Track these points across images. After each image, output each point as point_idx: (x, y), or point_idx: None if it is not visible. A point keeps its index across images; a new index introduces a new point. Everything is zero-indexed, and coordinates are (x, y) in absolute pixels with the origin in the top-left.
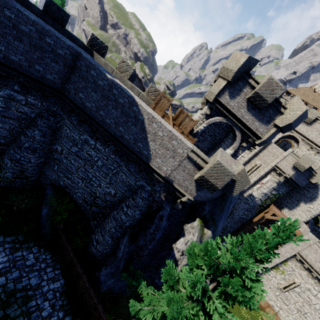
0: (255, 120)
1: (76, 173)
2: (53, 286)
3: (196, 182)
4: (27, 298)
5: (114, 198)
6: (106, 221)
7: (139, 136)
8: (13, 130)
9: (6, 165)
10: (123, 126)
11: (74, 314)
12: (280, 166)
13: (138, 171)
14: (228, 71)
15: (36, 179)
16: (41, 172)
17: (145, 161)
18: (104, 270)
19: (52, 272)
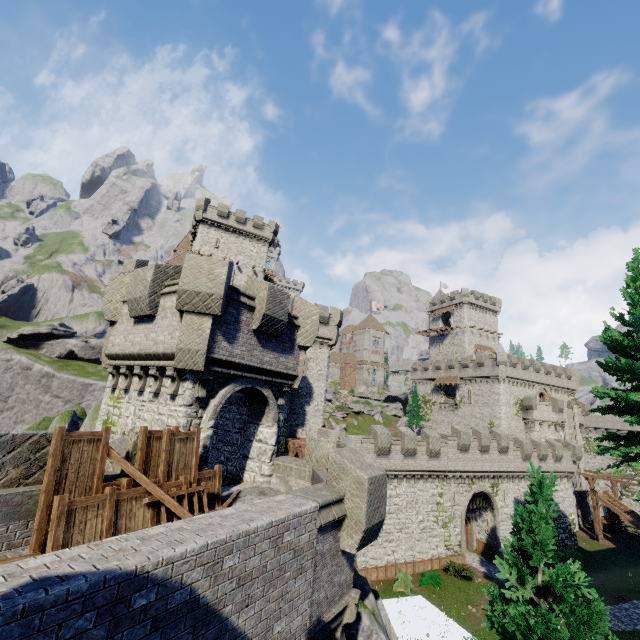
0: (278, 355)
1: None
2: None
3: (345, 554)
4: None
5: None
6: None
7: None
8: None
9: None
10: None
11: None
12: None
13: None
14: (202, 297)
15: None
16: None
17: None
18: None
19: None
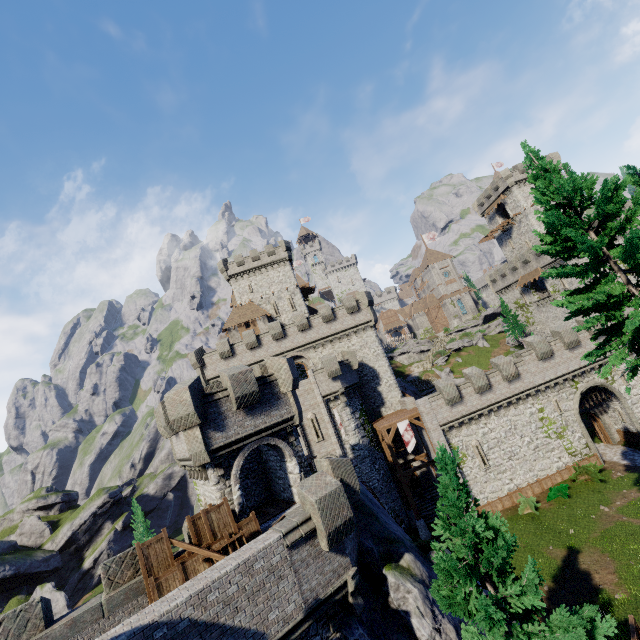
0: (268, 412)
1: None
2: None
3: (331, 550)
4: None
5: None
6: None
7: None
8: None
9: None
10: None
11: None
12: (326, 392)
13: None
14: (185, 418)
15: None
16: None
17: None
18: None
19: None
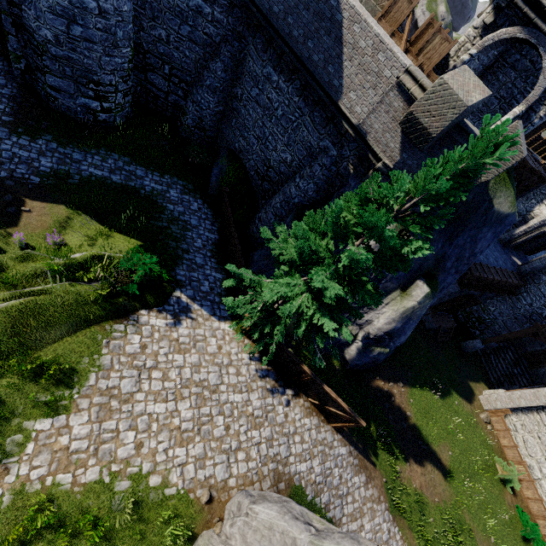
0: None
1: (253, 130)
2: (208, 234)
3: (403, 135)
4: (186, 228)
5: (289, 169)
6: (274, 197)
7: (331, 54)
8: (198, 62)
9: (188, 109)
10: (313, 39)
11: (219, 262)
12: None
13: (324, 121)
14: None
15: (214, 137)
16: (219, 130)
17: (333, 99)
18: (259, 250)
19: (210, 226)
